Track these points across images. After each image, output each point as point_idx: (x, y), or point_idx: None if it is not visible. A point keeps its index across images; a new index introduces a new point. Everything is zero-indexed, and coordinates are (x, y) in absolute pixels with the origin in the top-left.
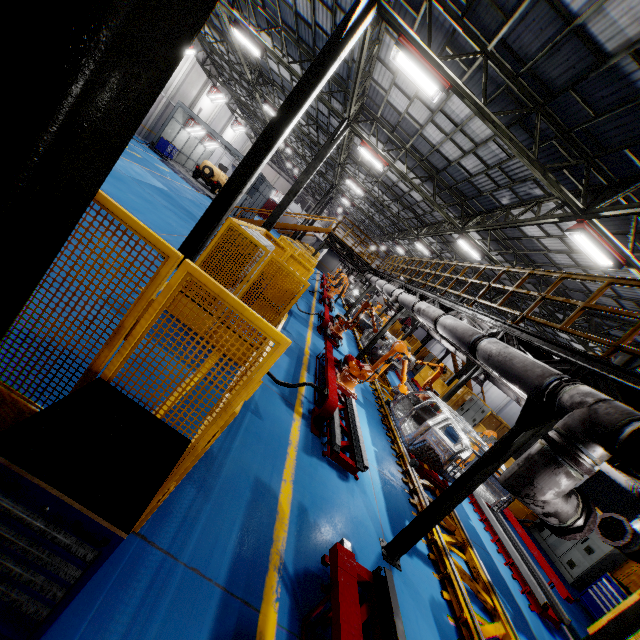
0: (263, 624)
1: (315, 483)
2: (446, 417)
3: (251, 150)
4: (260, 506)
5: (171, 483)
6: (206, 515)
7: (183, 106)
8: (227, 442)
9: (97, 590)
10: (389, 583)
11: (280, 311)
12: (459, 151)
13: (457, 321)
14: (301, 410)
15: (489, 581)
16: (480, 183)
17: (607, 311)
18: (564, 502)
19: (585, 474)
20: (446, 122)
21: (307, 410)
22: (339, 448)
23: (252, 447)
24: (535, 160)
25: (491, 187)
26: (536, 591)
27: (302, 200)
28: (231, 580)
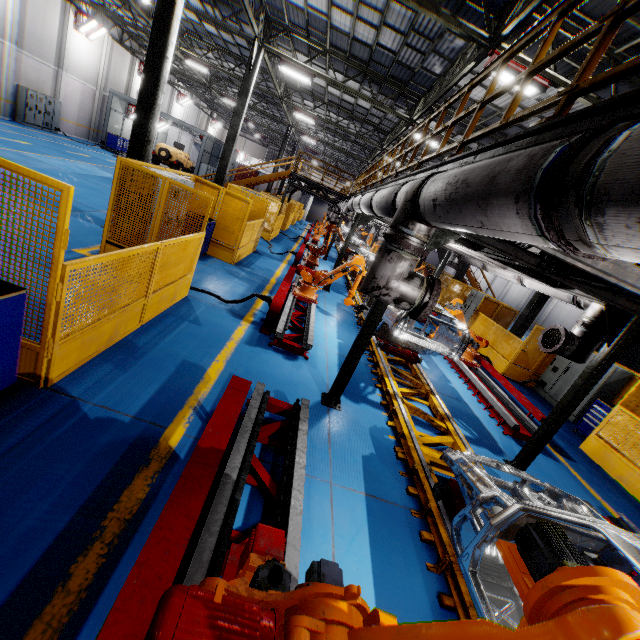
0: (169, 434)
1: (254, 362)
2: None
3: (140, 94)
4: (184, 375)
5: (47, 338)
6: (122, 380)
7: (116, 93)
8: (155, 340)
9: (6, 415)
10: (303, 406)
11: (235, 250)
12: (372, 30)
13: (369, 193)
14: (252, 319)
15: (446, 413)
16: (407, 59)
17: (463, 115)
18: (405, 284)
19: (413, 252)
20: (345, 0)
21: (259, 319)
22: (283, 336)
23: (184, 342)
24: (422, 0)
25: (418, 59)
26: (508, 419)
27: (275, 157)
28: (141, 412)
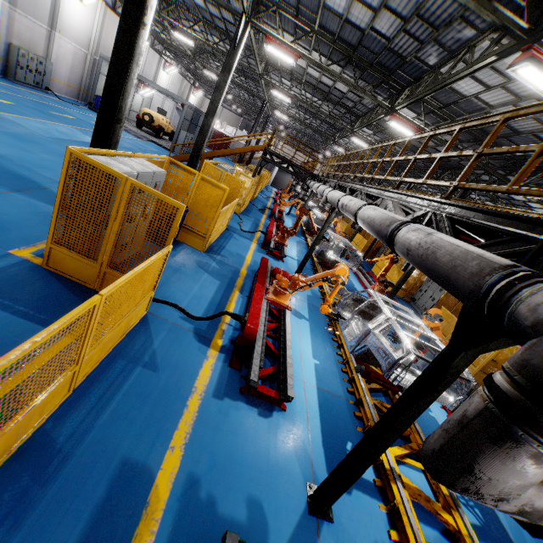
0: None
1: (221, 435)
2: (386, 317)
3: (110, 65)
4: (118, 504)
5: None
6: None
7: (106, 58)
8: (88, 421)
9: None
10: None
11: (207, 238)
12: (369, 12)
13: (375, 210)
14: (220, 342)
15: (450, 494)
16: (401, 47)
17: None
18: (534, 496)
19: None
20: None
21: (229, 340)
22: (258, 381)
23: (130, 415)
24: None
25: (414, 47)
26: None
27: (248, 126)
28: None
